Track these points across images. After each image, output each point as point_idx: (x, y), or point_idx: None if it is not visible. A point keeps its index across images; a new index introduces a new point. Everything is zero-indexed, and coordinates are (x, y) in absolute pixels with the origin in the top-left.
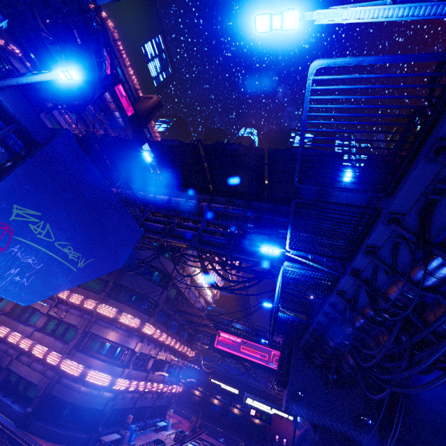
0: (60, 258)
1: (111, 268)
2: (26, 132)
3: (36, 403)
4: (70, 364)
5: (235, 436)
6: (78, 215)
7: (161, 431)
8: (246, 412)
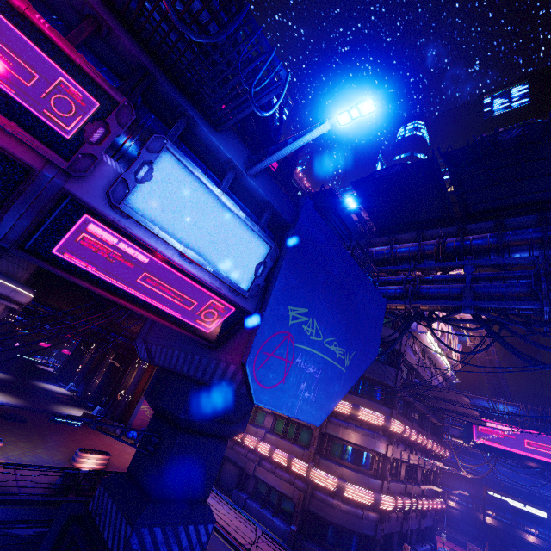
0: (330, 360)
1: (370, 359)
2: (274, 216)
3: (298, 521)
4: (320, 475)
5: None
6: (333, 300)
7: None
8: None
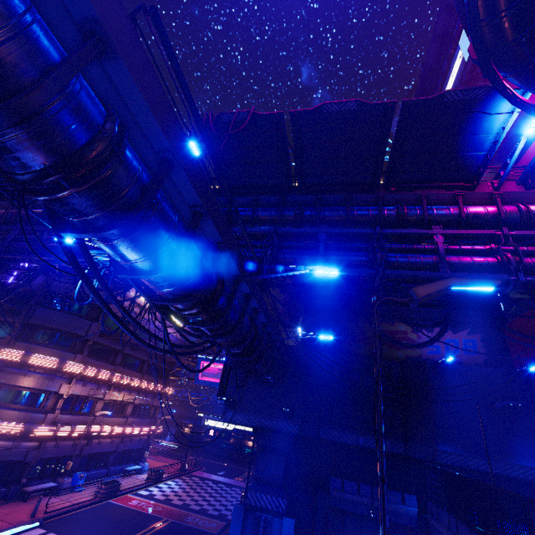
0: None
1: None
2: None
3: None
4: None
5: (245, 468)
6: None
7: (134, 475)
8: (204, 434)
